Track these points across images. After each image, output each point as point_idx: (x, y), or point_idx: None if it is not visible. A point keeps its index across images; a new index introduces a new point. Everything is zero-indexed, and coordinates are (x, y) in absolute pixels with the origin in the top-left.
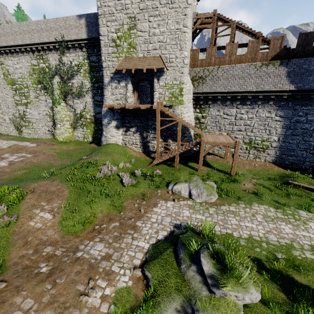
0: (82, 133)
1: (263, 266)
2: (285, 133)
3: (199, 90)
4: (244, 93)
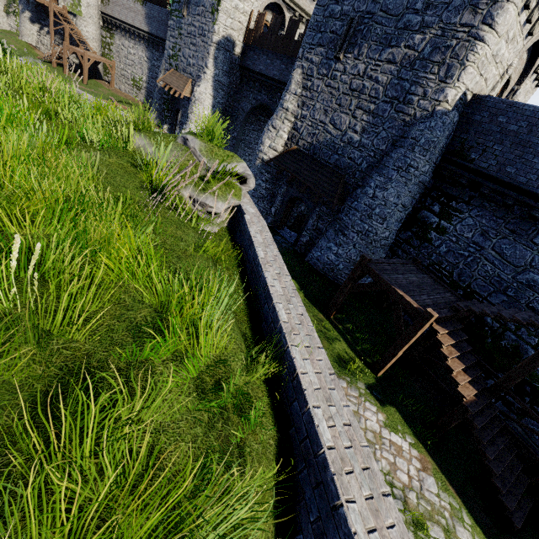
0: (15, 24)
1: None
2: (149, 75)
3: (107, 11)
4: (129, 26)
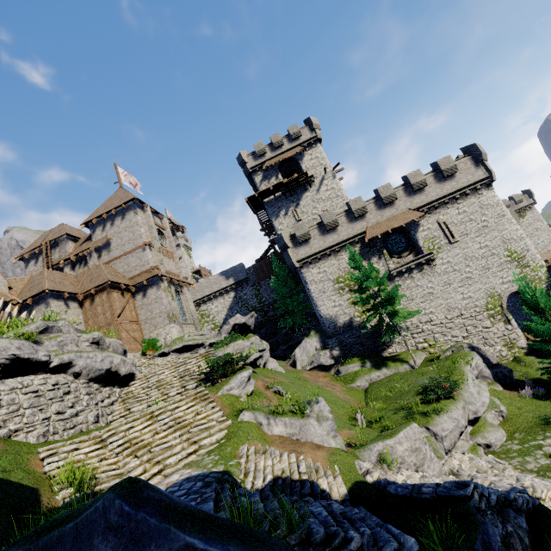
0: None
1: None
2: None
3: None
4: None
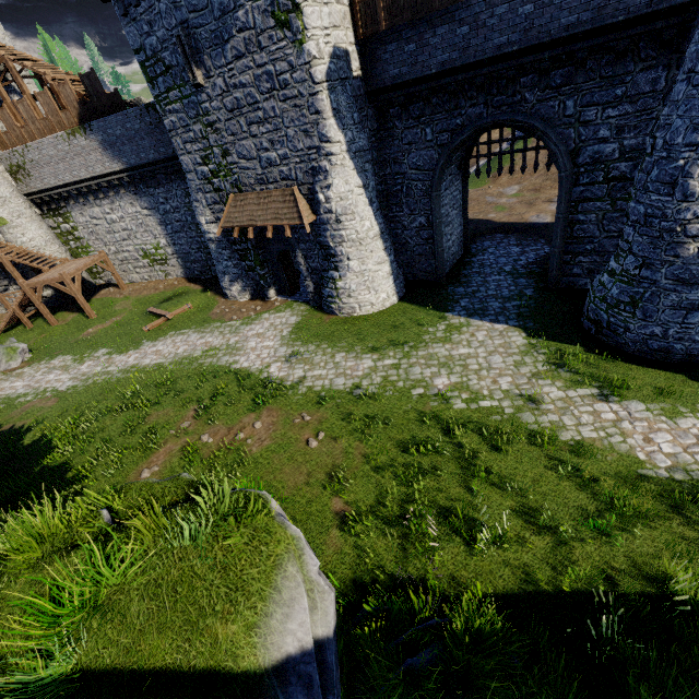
0: None
1: None
2: (167, 231)
3: (33, 187)
4: (84, 183)
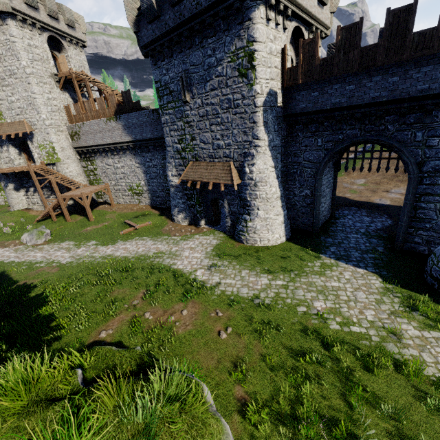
0: (2, 198)
1: (4, 273)
2: (147, 177)
3: (80, 144)
4: (108, 146)
